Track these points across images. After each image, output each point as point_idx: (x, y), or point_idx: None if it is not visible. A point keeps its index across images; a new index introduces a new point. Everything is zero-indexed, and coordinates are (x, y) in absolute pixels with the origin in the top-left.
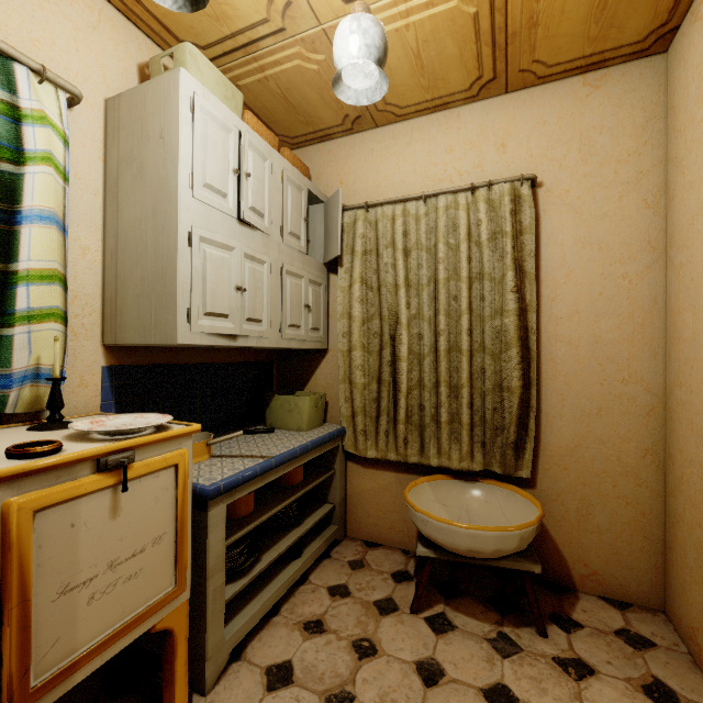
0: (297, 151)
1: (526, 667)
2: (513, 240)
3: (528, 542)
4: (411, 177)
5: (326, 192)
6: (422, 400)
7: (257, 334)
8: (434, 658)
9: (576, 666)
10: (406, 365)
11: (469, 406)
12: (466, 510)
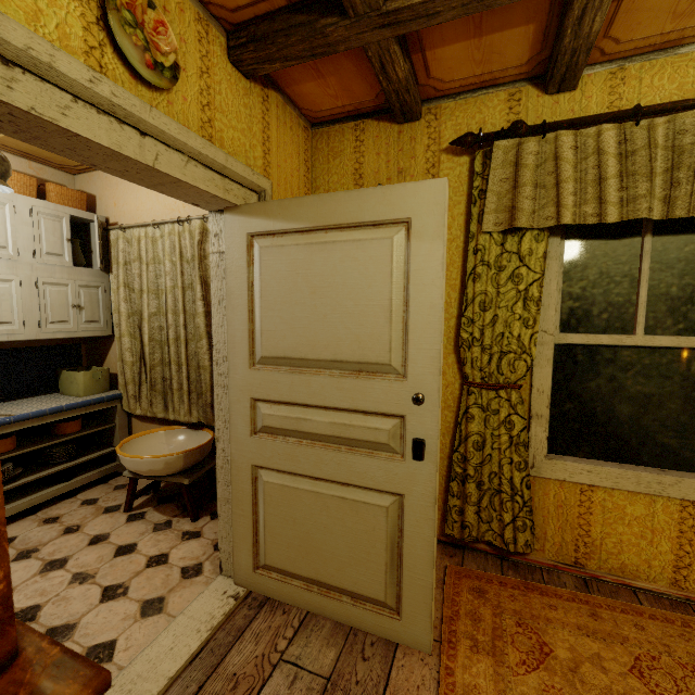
0: (86, 174)
1: (162, 536)
2: (199, 263)
3: (176, 465)
4: (156, 205)
5: (107, 211)
6: (165, 374)
7: (6, 332)
8: (110, 533)
9: (193, 534)
10: (148, 349)
11: (187, 379)
12: (185, 449)
